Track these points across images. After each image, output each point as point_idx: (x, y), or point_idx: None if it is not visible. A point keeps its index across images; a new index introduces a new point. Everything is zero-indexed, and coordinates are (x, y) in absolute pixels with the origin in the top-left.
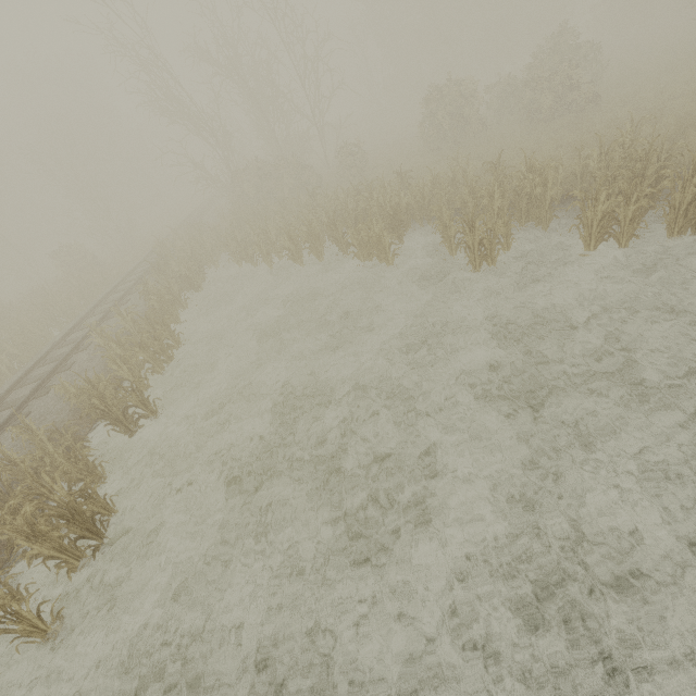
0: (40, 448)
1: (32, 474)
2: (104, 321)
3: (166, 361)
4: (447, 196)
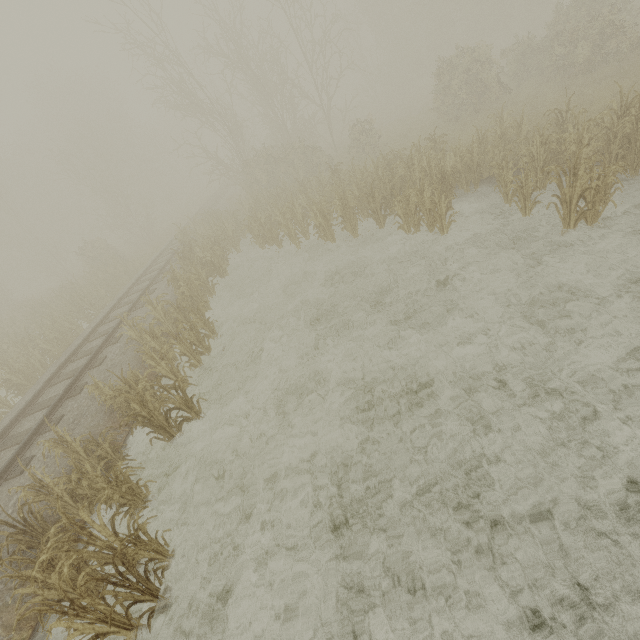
0: (76, 468)
1: (67, 515)
2: (133, 311)
3: (203, 352)
4: (502, 153)
